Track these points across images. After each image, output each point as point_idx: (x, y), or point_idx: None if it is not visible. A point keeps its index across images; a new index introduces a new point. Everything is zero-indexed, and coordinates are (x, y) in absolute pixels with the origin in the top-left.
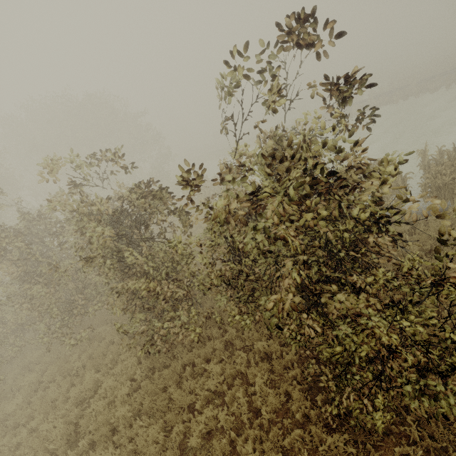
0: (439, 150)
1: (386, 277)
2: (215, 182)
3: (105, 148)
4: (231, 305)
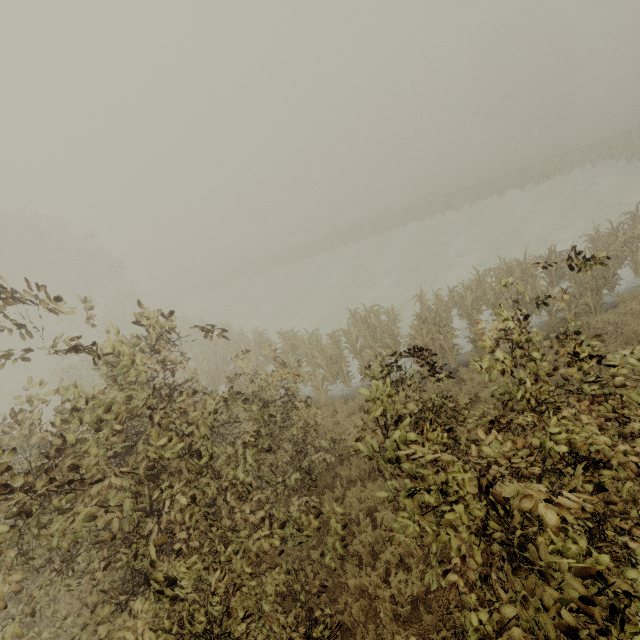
0: (436, 294)
1: (198, 566)
2: (194, 331)
3: (21, 289)
4: (68, 599)
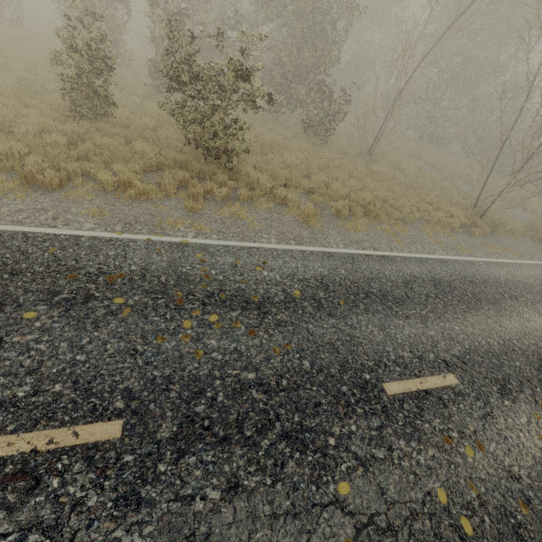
0: None
1: None
2: None
3: None
4: None
